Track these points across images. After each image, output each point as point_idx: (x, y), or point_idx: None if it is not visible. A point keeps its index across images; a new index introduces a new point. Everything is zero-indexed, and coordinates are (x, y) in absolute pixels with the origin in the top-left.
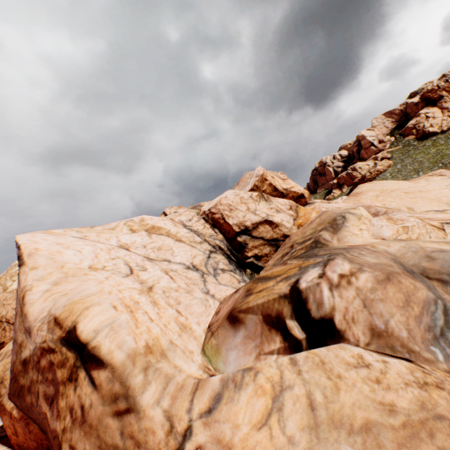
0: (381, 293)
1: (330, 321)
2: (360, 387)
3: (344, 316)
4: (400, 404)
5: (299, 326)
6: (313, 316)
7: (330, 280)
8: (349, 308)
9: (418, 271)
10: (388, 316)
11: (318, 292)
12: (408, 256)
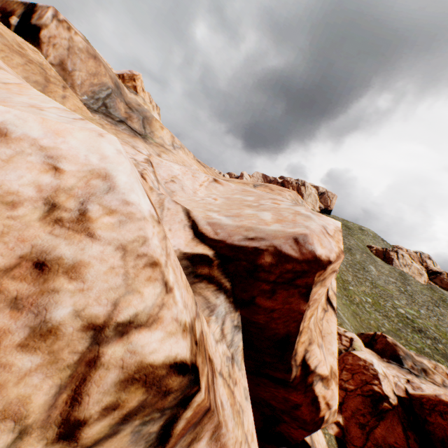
0: (85, 58)
1: (39, 29)
2: (17, 37)
3: (50, 38)
4: (30, 54)
5: (18, 21)
6: (32, 23)
7: (57, 14)
8: (58, 39)
9: (127, 103)
10: (79, 70)
11: (45, 12)
12: (132, 100)
